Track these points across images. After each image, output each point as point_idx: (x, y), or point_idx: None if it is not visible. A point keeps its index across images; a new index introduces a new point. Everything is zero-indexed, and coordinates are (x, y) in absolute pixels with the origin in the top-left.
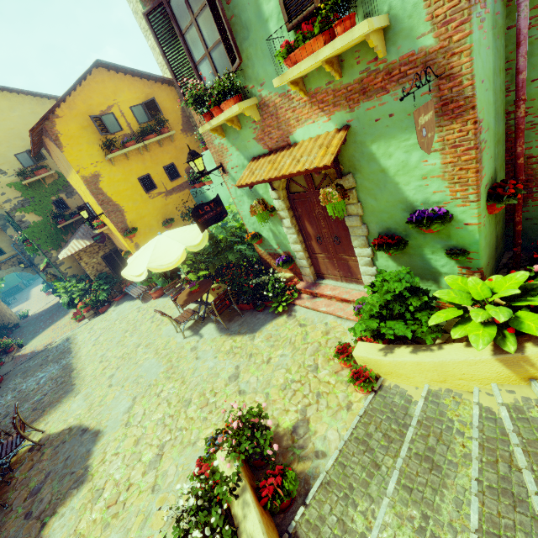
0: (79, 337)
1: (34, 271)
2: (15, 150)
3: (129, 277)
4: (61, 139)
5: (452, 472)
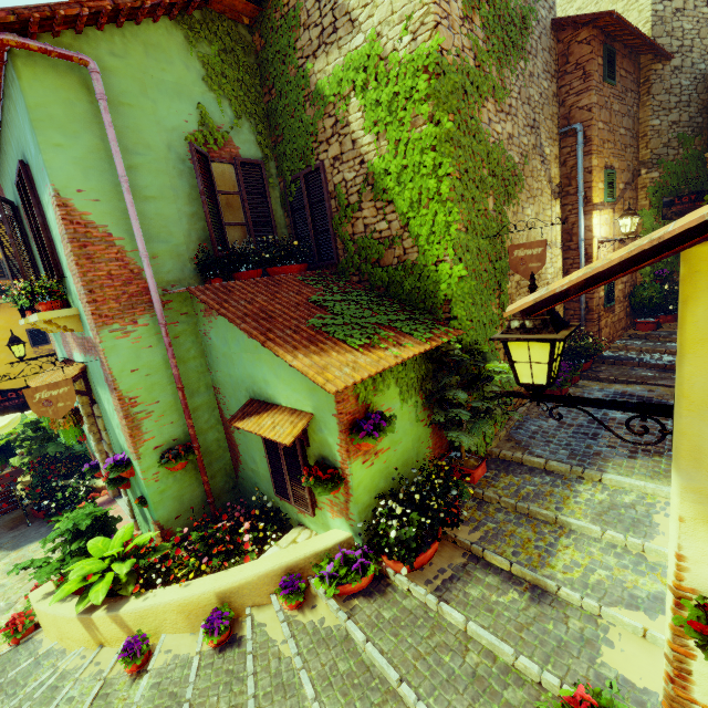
0: None
1: None
2: None
3: None
4: None
5: None
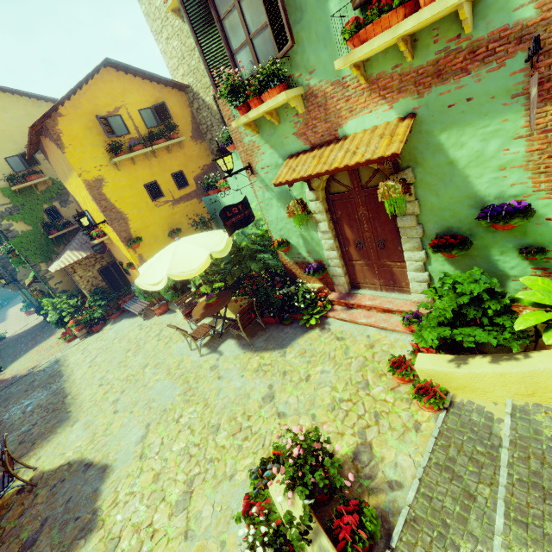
0: (71, 359)
1: (15, 288)
2: (5, 153)
3: (144, 286)
4: (63, 140)
5: None
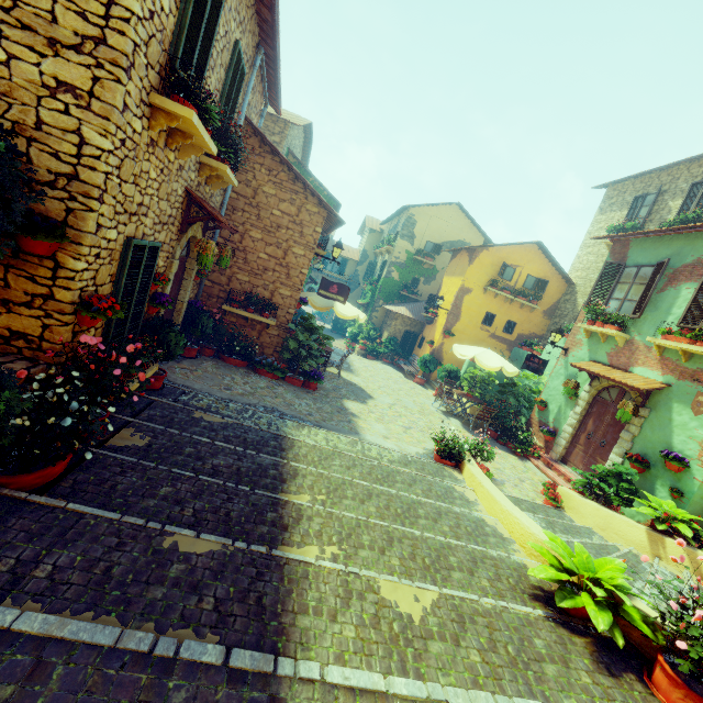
0: (351, 356)
1: None
2: (431, 238)
3: (455, 352)
4: (476, 260)
5: (575, 537)
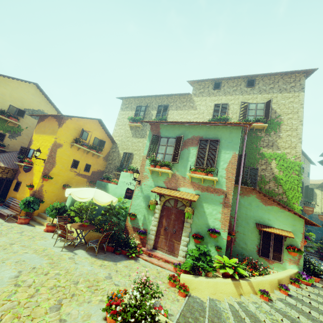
0: None
1: None
2: (13, 103)
3: (74, 196)
4: (64, 125)
5: (225, 321)
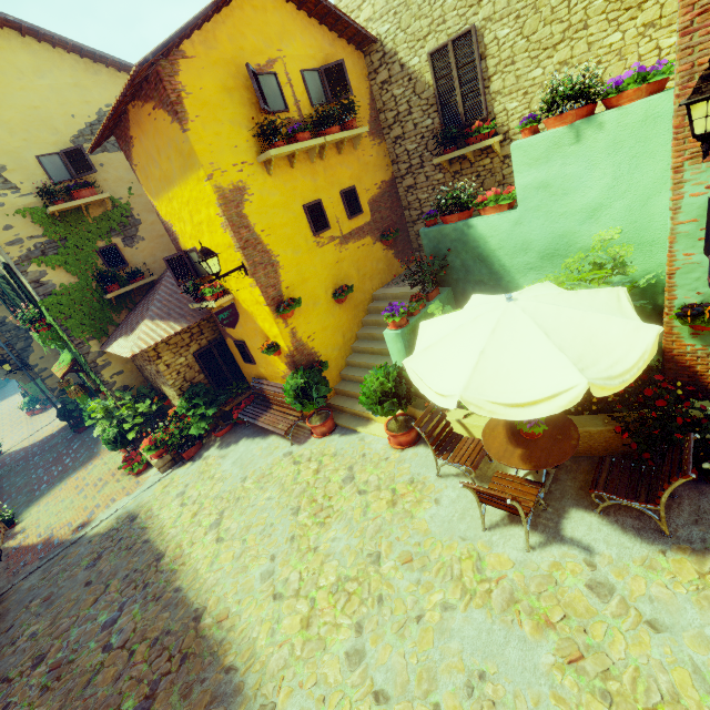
0: (161, 514)
1: (25, 378)
2: (38, 147)
3: (485, 408)
4: (186, 104)
5: None
